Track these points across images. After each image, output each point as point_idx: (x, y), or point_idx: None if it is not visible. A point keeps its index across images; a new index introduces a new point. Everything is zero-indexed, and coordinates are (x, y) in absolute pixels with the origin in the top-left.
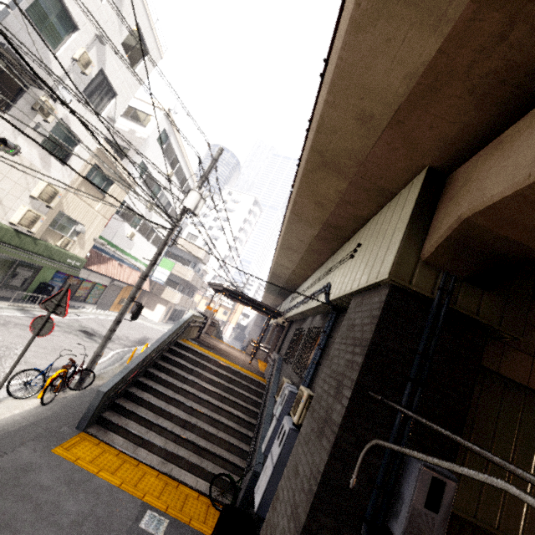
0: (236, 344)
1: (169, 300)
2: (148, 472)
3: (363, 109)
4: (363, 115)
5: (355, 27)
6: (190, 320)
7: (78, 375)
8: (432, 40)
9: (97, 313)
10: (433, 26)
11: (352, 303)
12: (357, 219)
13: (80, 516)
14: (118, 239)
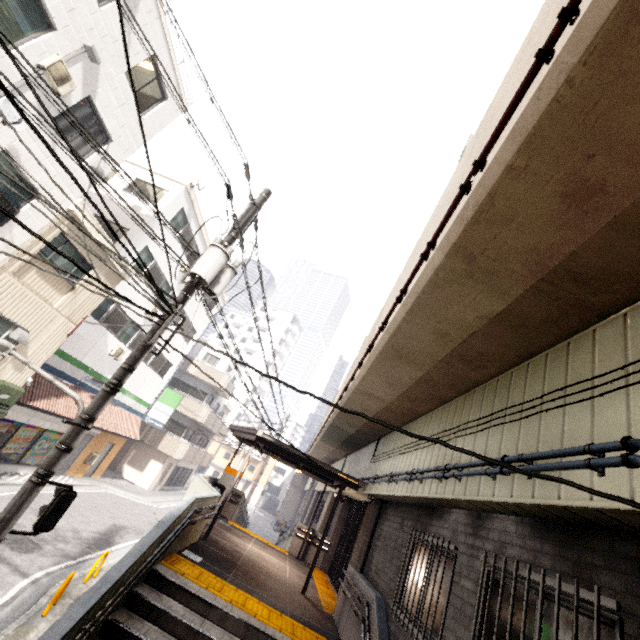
0: (266, 518)
1: (169, 453)
2: None
3: None
4: None
5: None
6: (188, 511)
7: None
8: None
9: None
10: None
11: None
12: None
13: None
14: (94, 358)
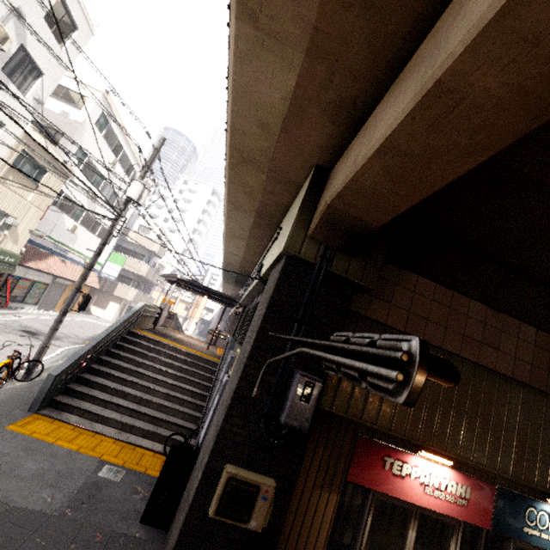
0: (201, 339)
1: (122, 297)
2: (105, 440)
3: (260, 119)
4: (261, 123)
5: (239, 60)
6: (142, 310)
7: (24, 370)
8: (290, 76)
9: (39, 313)
10: (288, 68)
11: (270, 275)
12: (280, 207)
13: (41, 470)
14: (57, 233)
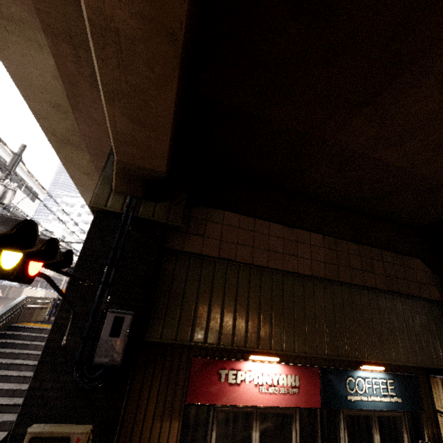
0: None
1: None
2: None
3: (49, 100)
4: (53, 104)
5: None
6: (25, 302)
7: None
8: (47, 56)
9: None
10: (40, 48)
11: None
12: None
13: None
14: None
